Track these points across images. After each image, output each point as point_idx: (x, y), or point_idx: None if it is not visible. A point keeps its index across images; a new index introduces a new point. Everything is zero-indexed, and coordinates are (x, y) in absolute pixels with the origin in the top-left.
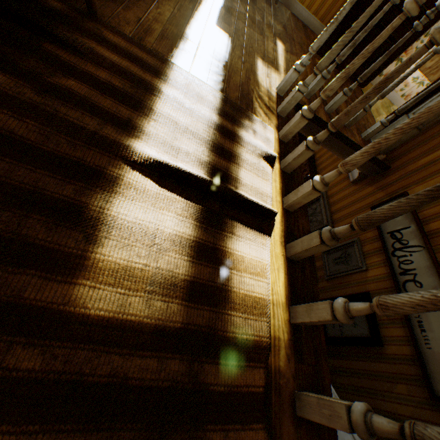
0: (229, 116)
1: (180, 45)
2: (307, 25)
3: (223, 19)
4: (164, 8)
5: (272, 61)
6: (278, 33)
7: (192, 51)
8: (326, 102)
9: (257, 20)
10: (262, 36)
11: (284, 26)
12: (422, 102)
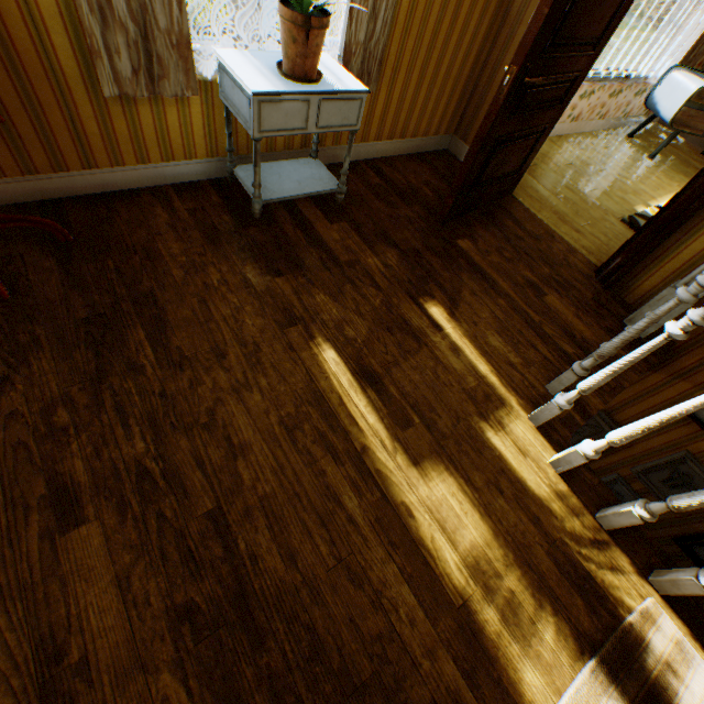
0: (646, 703)
1: (482, 642)
2: (373, 157)
3: (394, 421)
4: (392, 586)
5: (481, 390)
6: (405, 278)
7: (494, 624)
8: (556, 342)
9: (380, 306)
10: (420, 340)
11: (383, 233)
12: (668, 236)
